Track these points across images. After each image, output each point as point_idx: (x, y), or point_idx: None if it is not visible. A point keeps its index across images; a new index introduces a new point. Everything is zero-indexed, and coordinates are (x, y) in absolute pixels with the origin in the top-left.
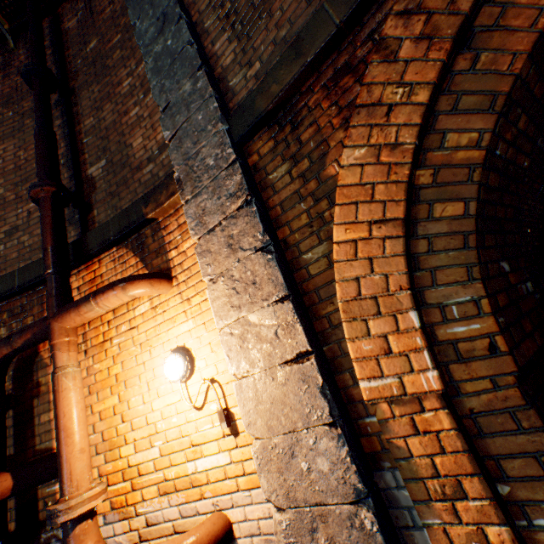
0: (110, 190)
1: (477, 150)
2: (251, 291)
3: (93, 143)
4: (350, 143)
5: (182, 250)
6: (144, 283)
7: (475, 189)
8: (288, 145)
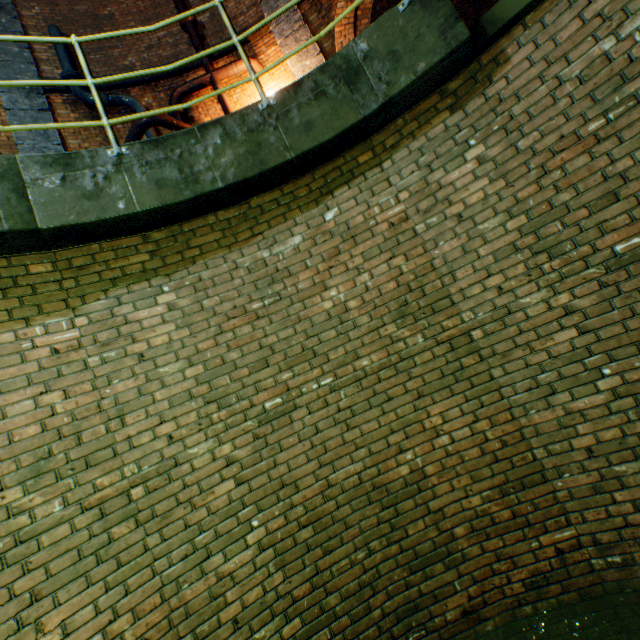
0: (216, 30)
1: (371, 5)
2: (306, 56)
3: (198, 4)
4: (340, 1)
5: (267, 55)
6: (255, 61)
7: (370, 16)
8: (317, 7)
